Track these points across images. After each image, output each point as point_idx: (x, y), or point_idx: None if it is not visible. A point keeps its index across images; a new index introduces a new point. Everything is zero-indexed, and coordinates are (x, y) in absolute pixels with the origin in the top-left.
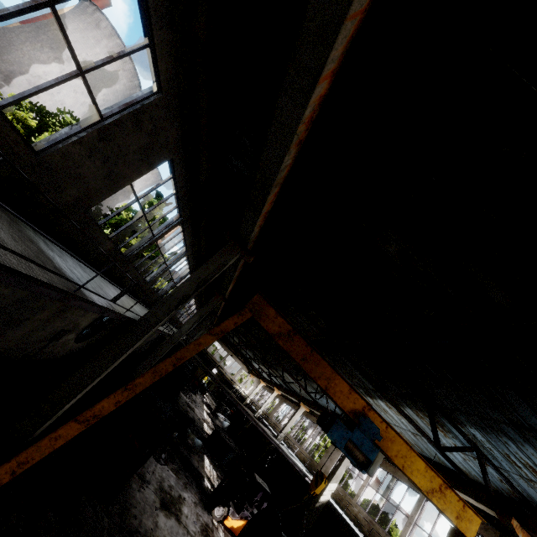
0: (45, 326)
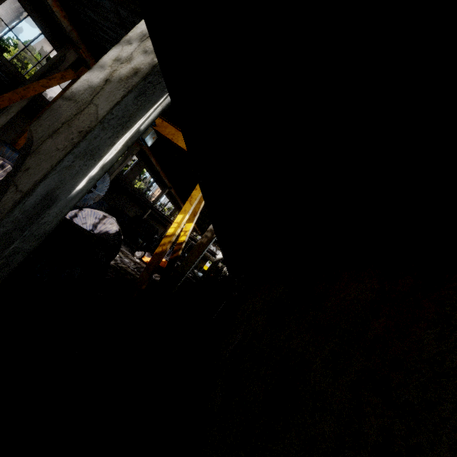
0: (3, 133)
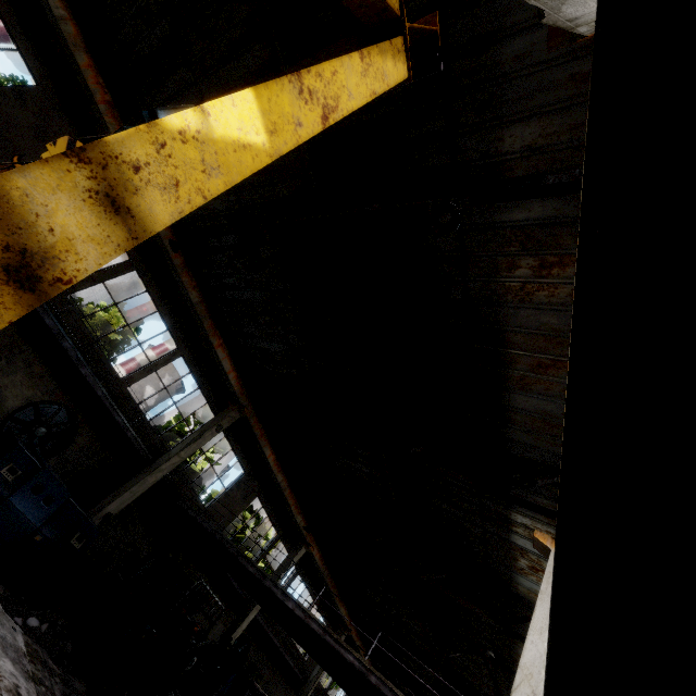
0: None
